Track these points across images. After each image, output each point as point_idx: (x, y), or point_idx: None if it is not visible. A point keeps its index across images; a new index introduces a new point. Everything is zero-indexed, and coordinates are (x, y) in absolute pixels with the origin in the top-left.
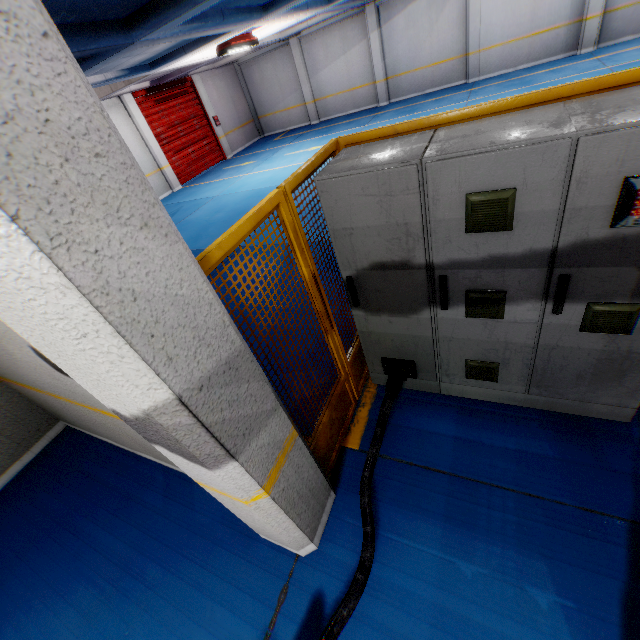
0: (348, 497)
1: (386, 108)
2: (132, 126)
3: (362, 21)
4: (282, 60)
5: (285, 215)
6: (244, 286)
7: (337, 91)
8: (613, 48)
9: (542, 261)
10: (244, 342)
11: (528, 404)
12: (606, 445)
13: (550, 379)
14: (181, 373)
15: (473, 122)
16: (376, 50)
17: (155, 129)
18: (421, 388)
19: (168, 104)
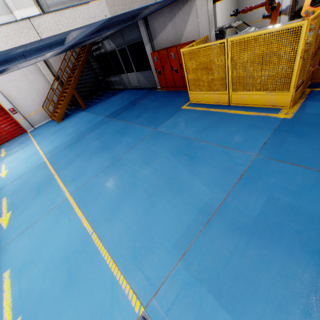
0: None
1: None
2: None
3: None
4: None
5: None
6: None
7: None
8: None
9: None
10: None
11: None
12: None
13: None
14: None
15: None
16: None
17: None
18: None
19: None
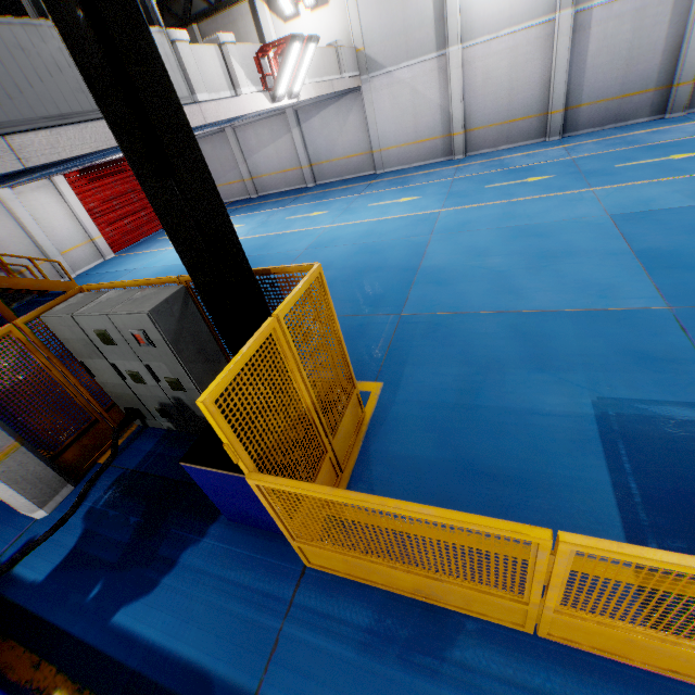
0: (81, 488)
1: (310, 190)
2: (63, 203)
3: (285, 119)
4: (220, 143)
5: (19, 335)
6: None
7: (271, 172)
8: (474, 158)
9: (137, 358)
10: None
11: (197, 432)
12: None
13: (188, 416)
14: None
15: (118, 291)
16: (299, 142)
17: (88, 204)
18: (156, 426)
19: (103, 182)
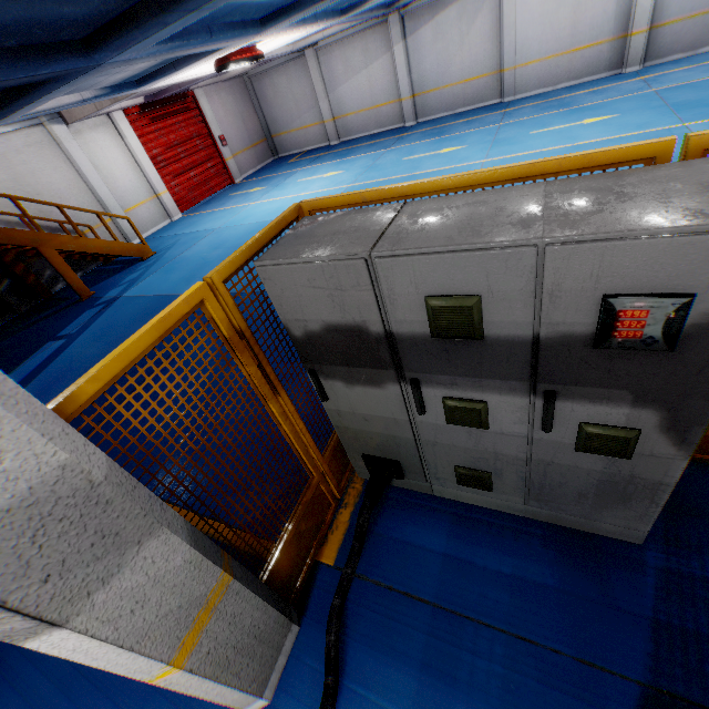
0: (314, 630)
1: (413, 129)
2: (123, 147)
3: (385, 32)
4: (297, 73)
5: (213, 312)
6: (145, 413)
7: (359, 108)
8: (661, 67)
9: (522, 374)
10: (138, 489)
11: (530, 515)
12: (615, 574)
13: (550, 494)
14: (6, 572)
15: (444, 199)
16: (401, 64)
17: (151, 150)
18: (412, 487)
19: (166, 122)
